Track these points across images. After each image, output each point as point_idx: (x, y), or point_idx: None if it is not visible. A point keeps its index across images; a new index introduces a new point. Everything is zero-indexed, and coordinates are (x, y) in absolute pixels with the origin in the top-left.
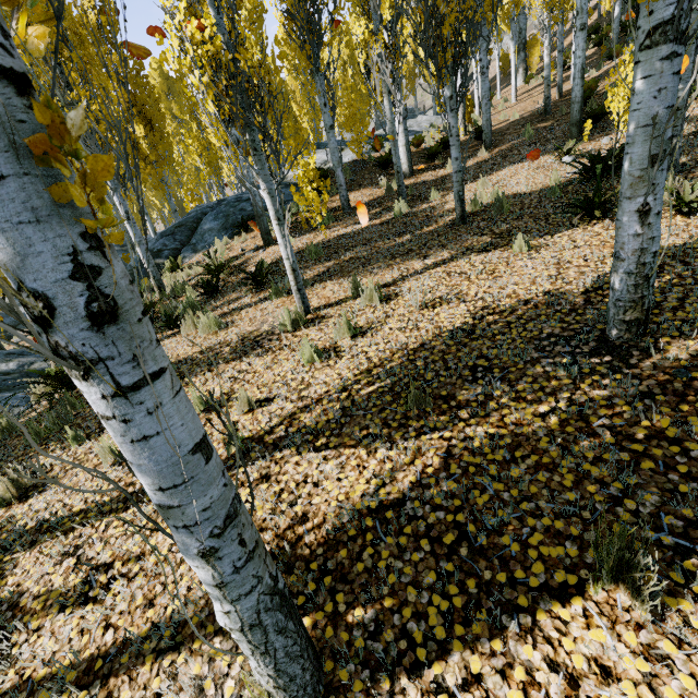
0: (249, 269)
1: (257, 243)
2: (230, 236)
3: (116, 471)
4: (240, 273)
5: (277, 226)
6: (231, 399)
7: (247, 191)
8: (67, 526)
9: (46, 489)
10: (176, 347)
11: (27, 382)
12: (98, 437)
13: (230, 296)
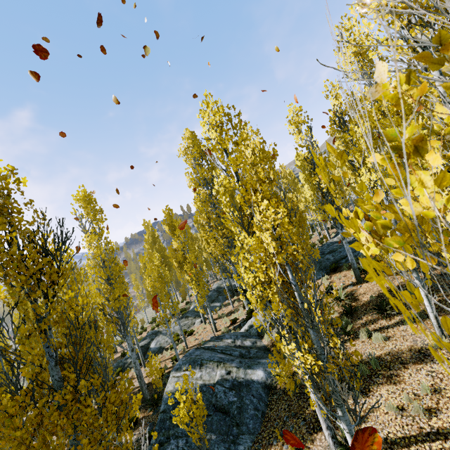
0: (361, 299)
1: (350, 280)
2: (325, 273)
3: (403, 419)
4: (355, 300)
5: (425, 298)
6: (441, 388)
7: (323, 247)
8: (403, 443)
9: (365, 421)
10: (362, 348)
11: (266, 353)
12: (368, 397)
13: (366, 317)
